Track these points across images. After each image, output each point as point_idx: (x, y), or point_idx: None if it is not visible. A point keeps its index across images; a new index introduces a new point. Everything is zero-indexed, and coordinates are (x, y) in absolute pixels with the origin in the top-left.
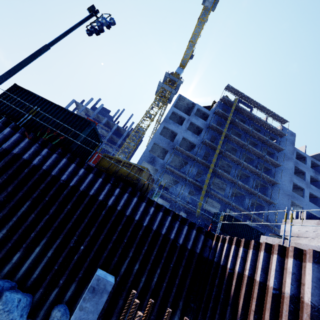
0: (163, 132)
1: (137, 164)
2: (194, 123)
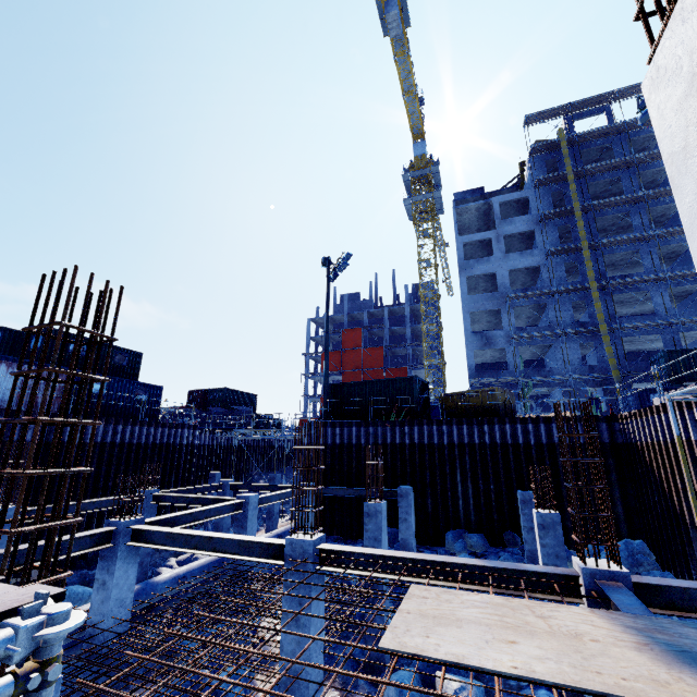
0: (471, 283)
1: (468, 360)
2: (511, 233)
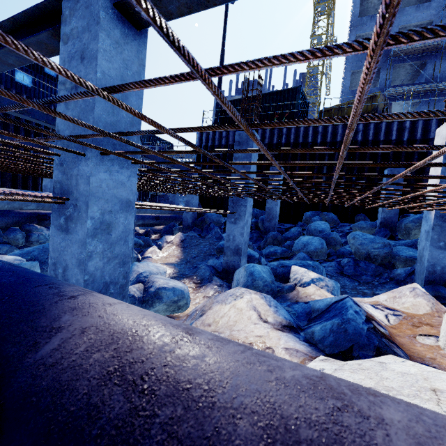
0: None
1: None
2: None
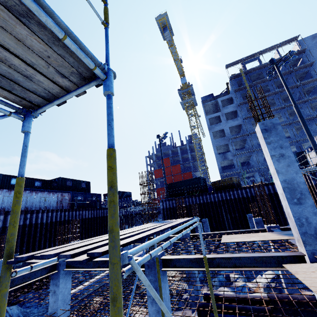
0: (214, 134)
1: (218, 166)
2: (227, 112)
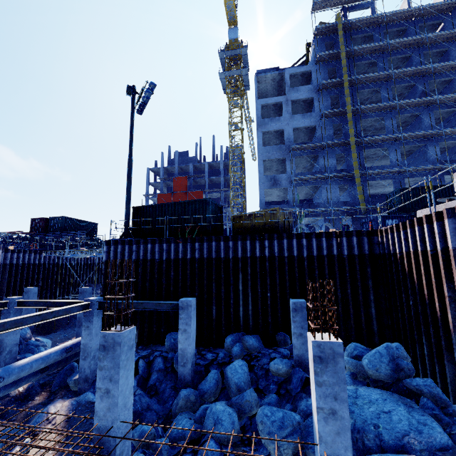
0: (266, 139)
1: (260, 197)
2: (297, 99)
